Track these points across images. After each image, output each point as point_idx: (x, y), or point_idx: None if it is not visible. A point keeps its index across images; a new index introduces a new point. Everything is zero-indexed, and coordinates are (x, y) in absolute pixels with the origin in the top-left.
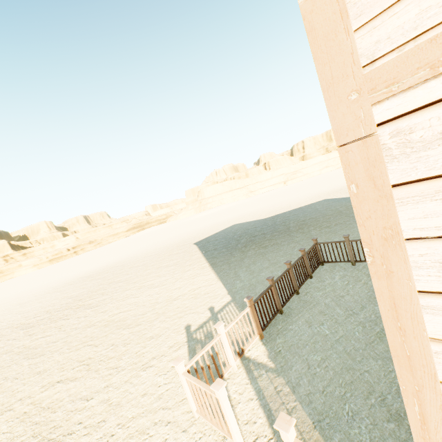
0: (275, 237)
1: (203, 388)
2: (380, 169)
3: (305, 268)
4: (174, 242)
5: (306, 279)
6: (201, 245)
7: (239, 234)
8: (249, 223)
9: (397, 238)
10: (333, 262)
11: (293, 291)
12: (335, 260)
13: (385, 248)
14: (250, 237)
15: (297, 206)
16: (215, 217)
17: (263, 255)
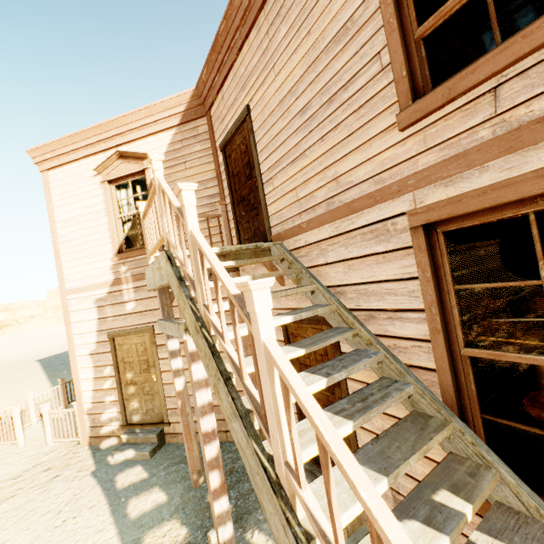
0: None
1: (4, 415)
2: (68, 308)
3: None
4: (4, 360)
5: None
6: (46, 361)
7: None
8: None
9: (70, 322)
10: None
11: None
12: None
13: (68, 325)
14: None
15: None
16: None
17: None
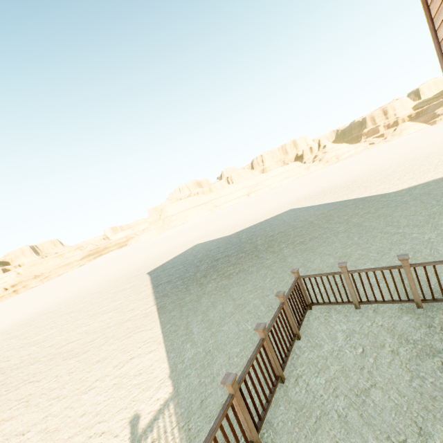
0: (241, 261)
1: None
2: None
3: (288, 325)
4: (127, 271)
5: (292, 344)
6: (154, 275)
7: (200, 257)
8: (212, 242)
9: None
10: (326, 305)
11: (275, 379)
12: (329, 300)
13: None
14: (212, 261)
15: (263, 219)
16: (178, 237)
17: (226, 290)
